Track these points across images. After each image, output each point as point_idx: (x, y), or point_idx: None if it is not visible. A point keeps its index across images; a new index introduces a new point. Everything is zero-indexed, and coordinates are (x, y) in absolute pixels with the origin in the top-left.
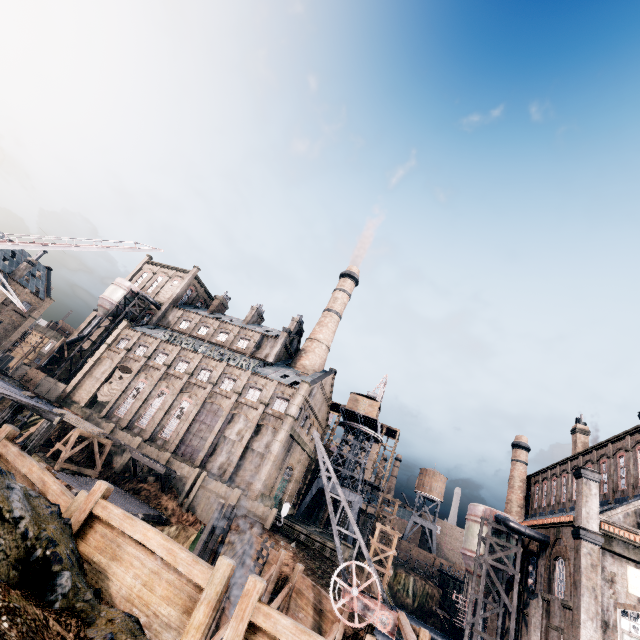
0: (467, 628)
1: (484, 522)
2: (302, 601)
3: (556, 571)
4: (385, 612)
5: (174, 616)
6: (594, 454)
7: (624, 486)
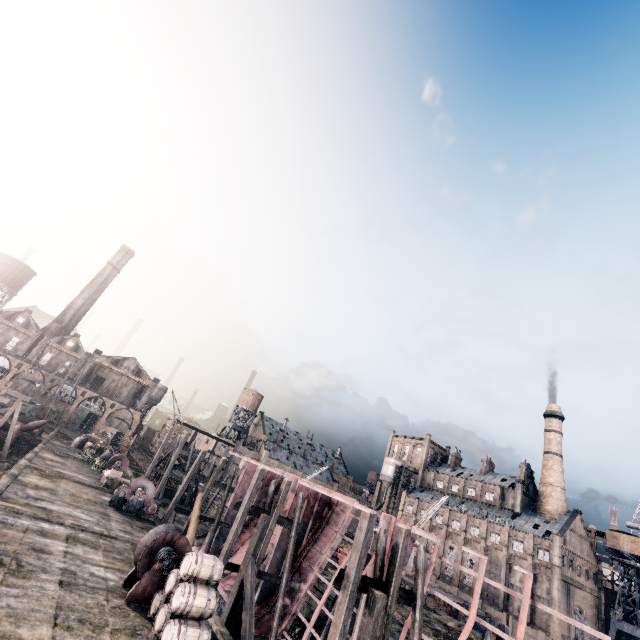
0: None
1: None
2: None
3: None
4: None
5: None
6: None
7: None
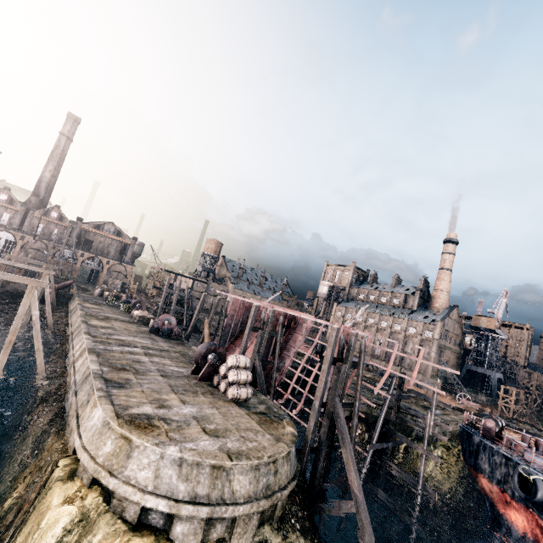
0: None
1: None
2: None
3: None
4: (473, 403)
5: None
6: None
7: None
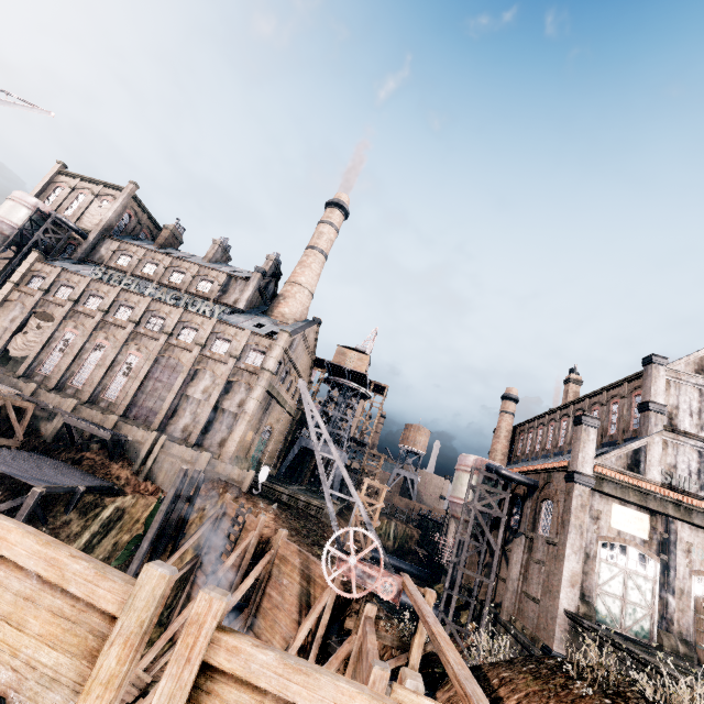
0: (451, 566)
1: (474, 471)
2: (287, 567)
3: (542, 512)
4: (388, 579)
5: (65, 665)
6: (587, 402)
7: (614, 431)
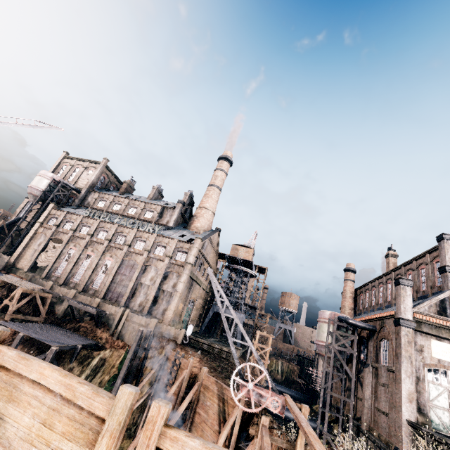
0: (322, 391)
1: (330, 322)
2: (209, 393)
3: (381, 348)
4: (275, 398)
5: None
6: (402, 269)
7: (424, 288)
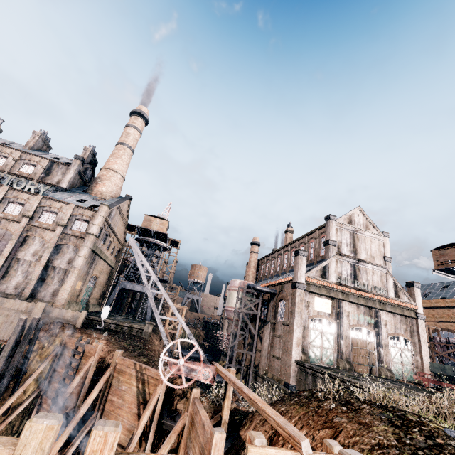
0: (229, 349)
1: (240, 289)
2: (124, 377)
3: (279, 307)
4: (207, 369)
5: None
6: (297, 243)
7: (312, 257)
